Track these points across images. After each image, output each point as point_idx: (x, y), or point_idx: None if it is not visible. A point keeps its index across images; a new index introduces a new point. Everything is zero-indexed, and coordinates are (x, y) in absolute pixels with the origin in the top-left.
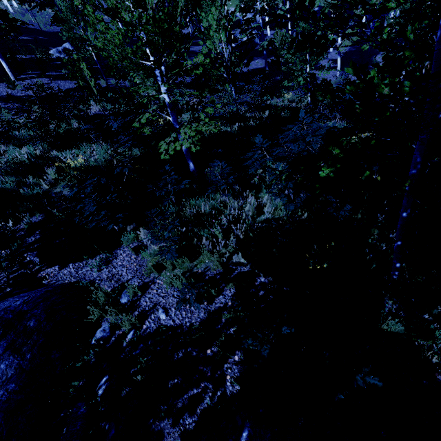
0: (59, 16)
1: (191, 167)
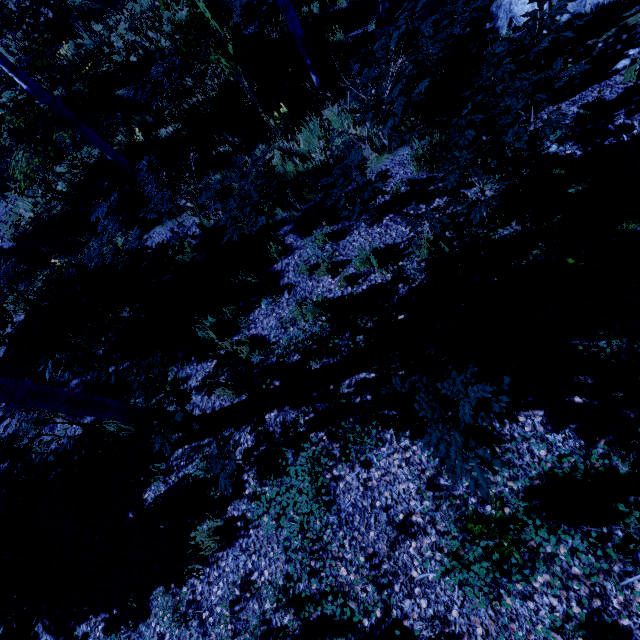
0: None
1: None
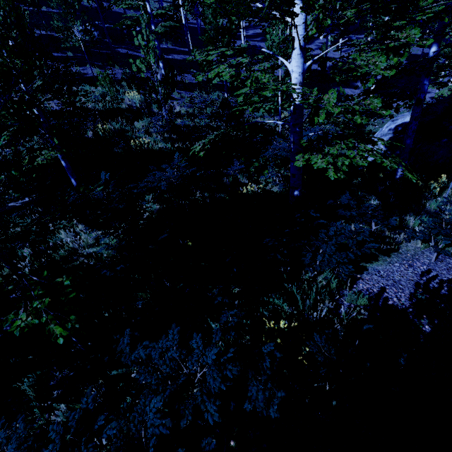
0: (51, 5)
1: (73, 182)
